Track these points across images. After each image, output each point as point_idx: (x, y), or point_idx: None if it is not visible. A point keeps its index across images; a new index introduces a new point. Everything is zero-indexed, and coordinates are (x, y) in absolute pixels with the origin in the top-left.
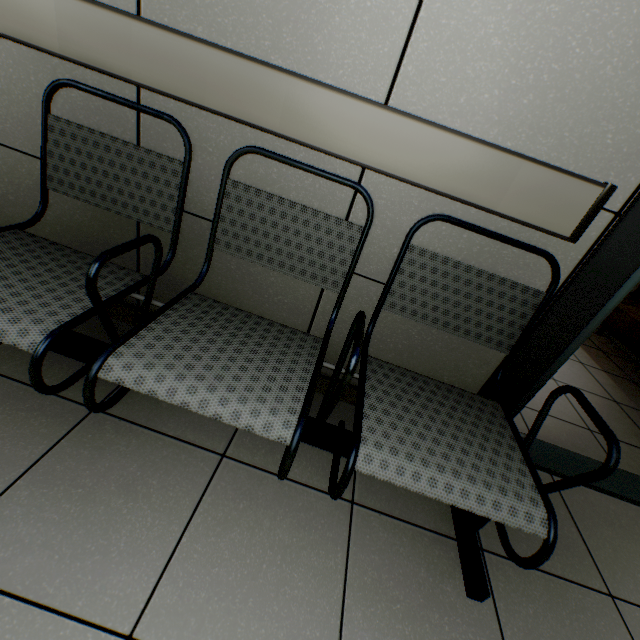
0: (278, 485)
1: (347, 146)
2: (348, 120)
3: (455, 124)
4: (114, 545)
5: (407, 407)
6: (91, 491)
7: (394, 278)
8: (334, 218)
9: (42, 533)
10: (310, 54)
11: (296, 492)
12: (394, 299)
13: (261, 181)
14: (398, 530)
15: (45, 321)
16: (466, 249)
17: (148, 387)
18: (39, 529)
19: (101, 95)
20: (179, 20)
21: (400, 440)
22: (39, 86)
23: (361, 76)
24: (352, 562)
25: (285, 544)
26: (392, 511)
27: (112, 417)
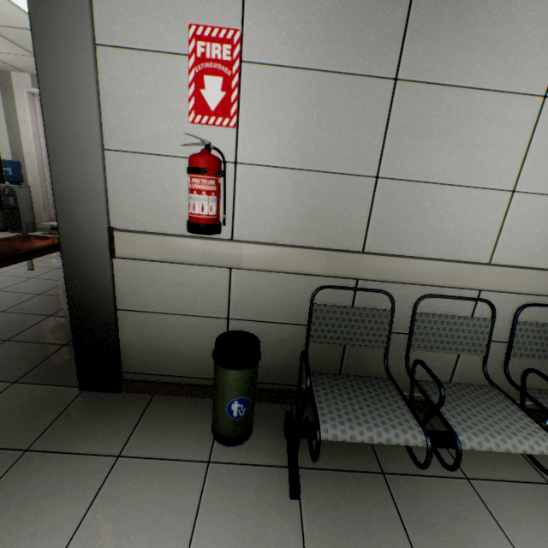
0: (509, 487)
1: (477, 284)
2: (477, 273)
3: (524, 263)
4: None
5: None
6: (441, 525)
7: (512, 340)
8: (475, 318)
9: None
10: (451, 249)
11: (520, 488)
12: (514, 351)
13: (423, 306)
14: None
15: (412, 426)
16: (537, 313)
17: (485, 446)
18: None
19: (345, 289)
20: (384, 248)
21: None
22: (297, 288)
23: (476, 253)
24: None
25: None
26: None
27: (396, 475)
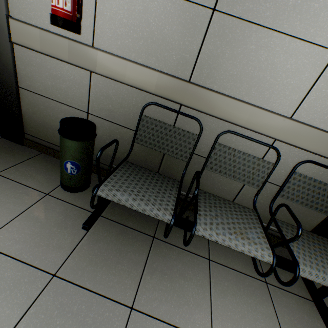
0: (235, 274)
1: (273, 132)
2: (275, 123)
3: (321, 126)
4: (189, 301)
5: (303, 244)
6: (170, 276)
7: (285, 184)
8: (261, 159)
9: (162, 295)
10: (261, 97)
11: (243, 277)
12: (284, 193)
13: (226, 141)
14: (289, 296)
15: (167, 209)
16: (316, 172)
17: (214, 238)
18: (161, 293)
19: (168, 109)
20: (207, 83)
21: (310, 261)
22: (136, 102)
23: (282, 106)
24: (277, 311)
25: (249, 302)
26: (283, 287)
27: (161, 241)
